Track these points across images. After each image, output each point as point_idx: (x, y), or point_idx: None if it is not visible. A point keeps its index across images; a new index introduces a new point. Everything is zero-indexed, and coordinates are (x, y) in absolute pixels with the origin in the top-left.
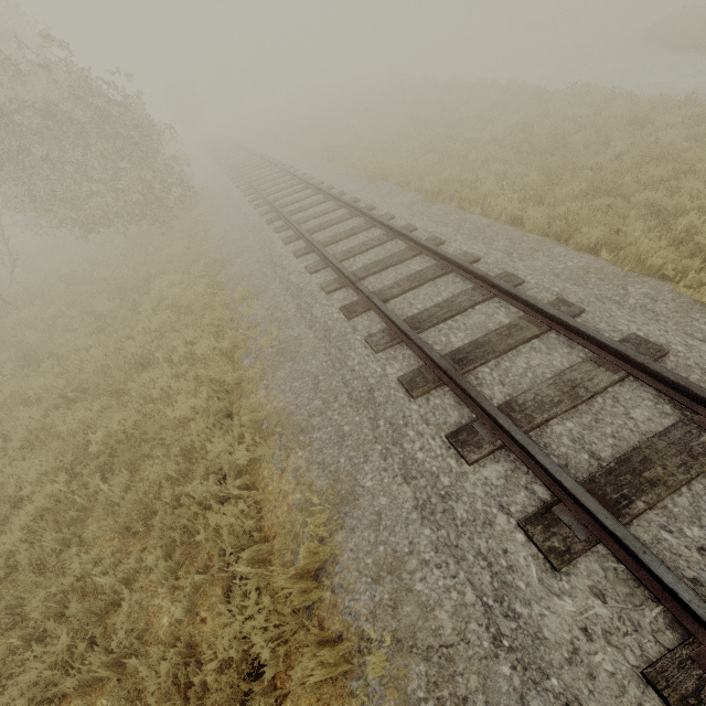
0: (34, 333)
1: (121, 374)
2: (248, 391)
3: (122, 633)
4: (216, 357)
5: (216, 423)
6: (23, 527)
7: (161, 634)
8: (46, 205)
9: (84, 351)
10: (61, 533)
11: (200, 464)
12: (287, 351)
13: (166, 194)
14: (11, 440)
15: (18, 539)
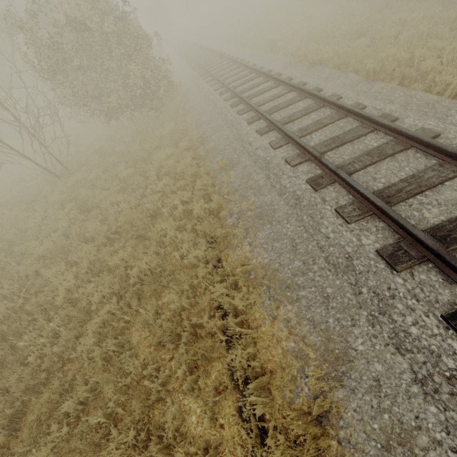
0: (84, 191)
1: (142, 224)
2: (234, 244)
3: (170, 434)
4: (209, 217)
5: (212, 267)
6: (94, 330)
7: (192, 429)
8: (83, 101)
9: (115, 204)
10: (117, 337)
11: (204, 300)
12: (264, 215)
13: (156, 88)
14: (80, 266)
15: (92, 342)
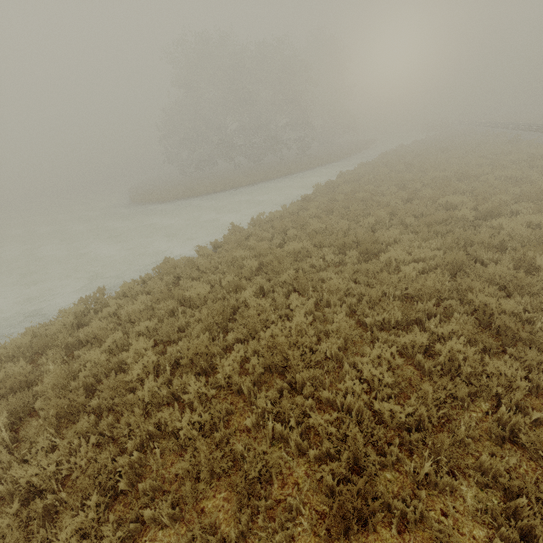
0: None
1: None
2: None
3: None
4: None
5: None
6: None
7: None
8: None
9: None
10: None
11: None
12: None
13: None
14: None
15: None
